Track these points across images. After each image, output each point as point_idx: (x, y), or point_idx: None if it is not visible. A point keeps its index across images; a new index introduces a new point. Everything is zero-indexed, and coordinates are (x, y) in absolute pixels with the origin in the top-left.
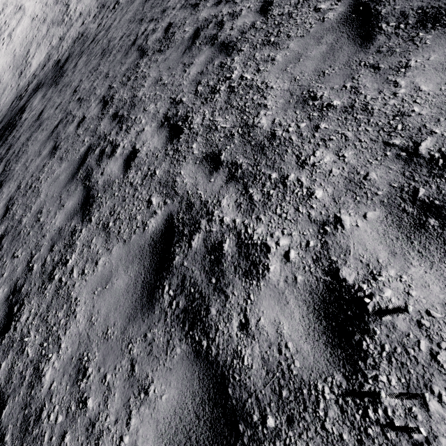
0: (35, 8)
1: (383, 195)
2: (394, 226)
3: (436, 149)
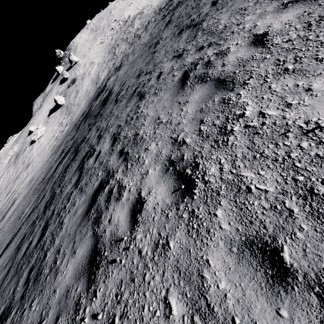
0: (99, 60)
1: None
2: None
3: None
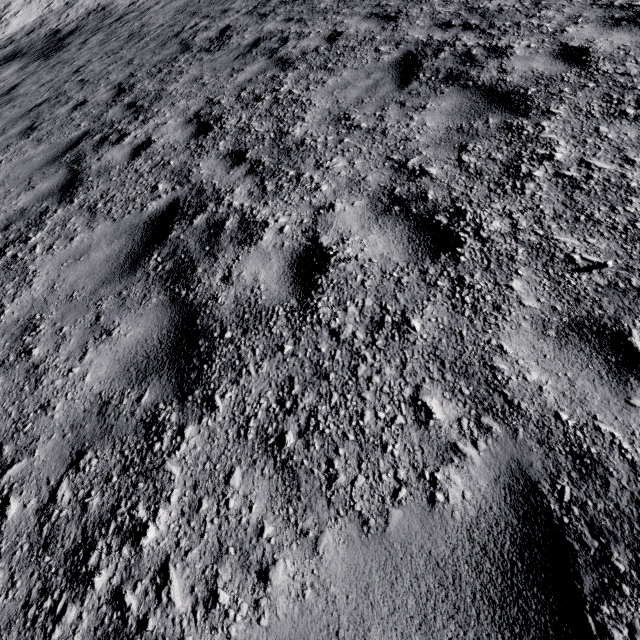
0: None
1: (371, 191)
2: (370, 211)
3: (418, 164)
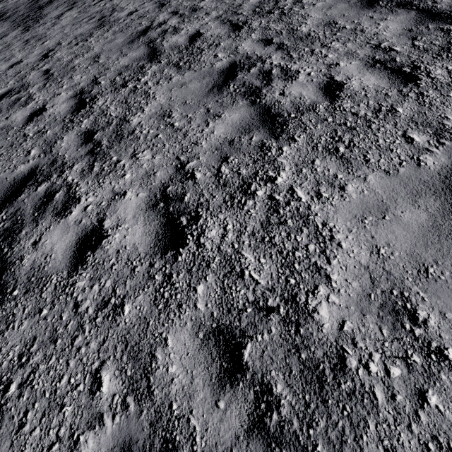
0: None
1: None
2: None
3: None
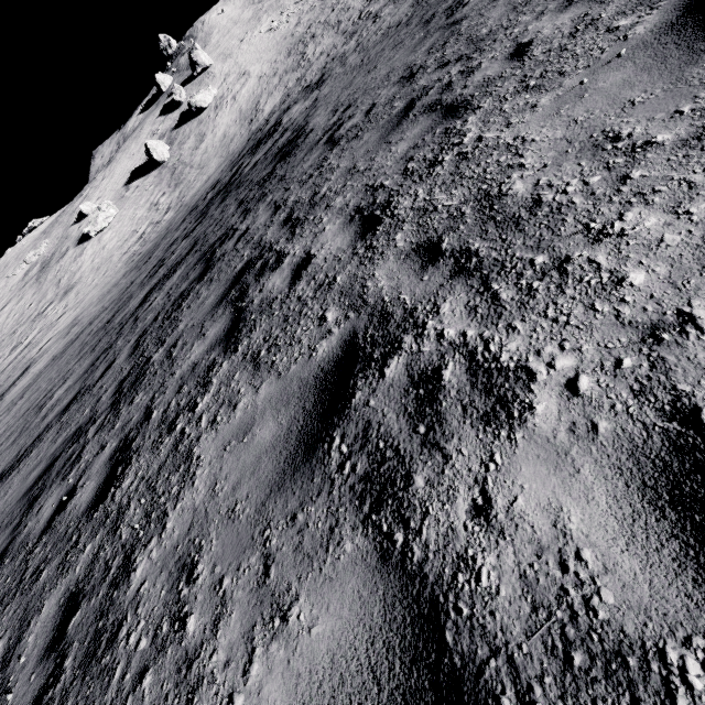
0: (262, 69)
1: None
2: None
3: None
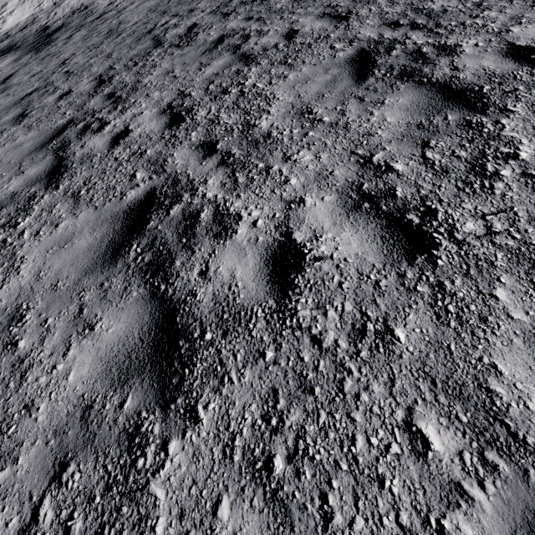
0: None
1: (340, 186)
2: (340, 206)
3: (383, 160)
